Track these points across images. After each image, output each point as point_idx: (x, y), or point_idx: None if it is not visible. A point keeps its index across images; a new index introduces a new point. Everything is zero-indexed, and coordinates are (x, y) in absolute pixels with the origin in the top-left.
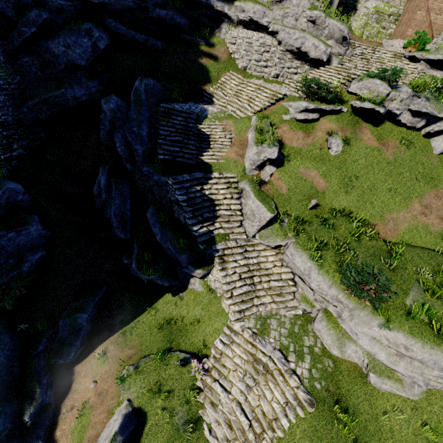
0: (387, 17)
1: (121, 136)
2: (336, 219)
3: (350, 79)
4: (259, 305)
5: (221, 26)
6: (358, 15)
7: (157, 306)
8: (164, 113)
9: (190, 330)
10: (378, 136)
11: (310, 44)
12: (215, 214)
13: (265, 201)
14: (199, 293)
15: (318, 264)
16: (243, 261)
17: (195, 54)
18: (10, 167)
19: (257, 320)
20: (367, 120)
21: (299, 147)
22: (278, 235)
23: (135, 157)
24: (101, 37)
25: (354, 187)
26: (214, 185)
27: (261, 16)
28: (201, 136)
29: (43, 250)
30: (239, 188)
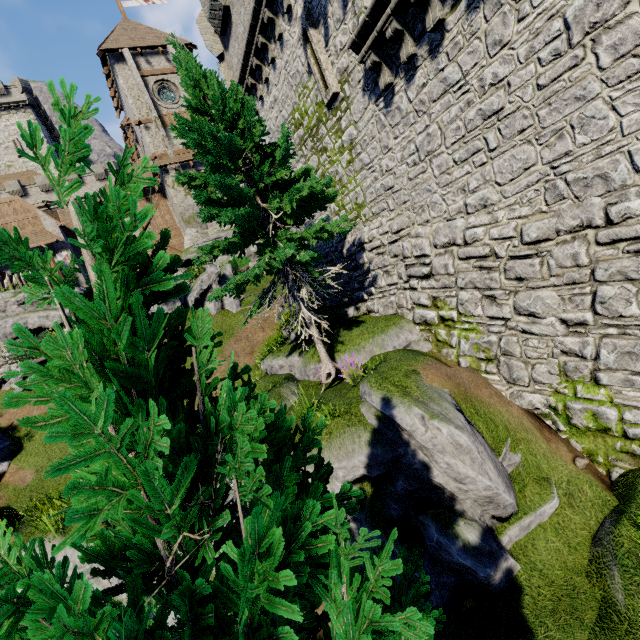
0: None
1: None
2: None
3: None
4: None
5: None
6: None
7: None
8: None
9: None
10: None
11: (36, 319)
12: None
13: None
14: None
15: (65, 534)
16: None
17: None
18: None
19: None
20: None
21: (44, 412)
22: None
23: None
24: None
25: None
26: None
27: None
28: None
29: None
30: None
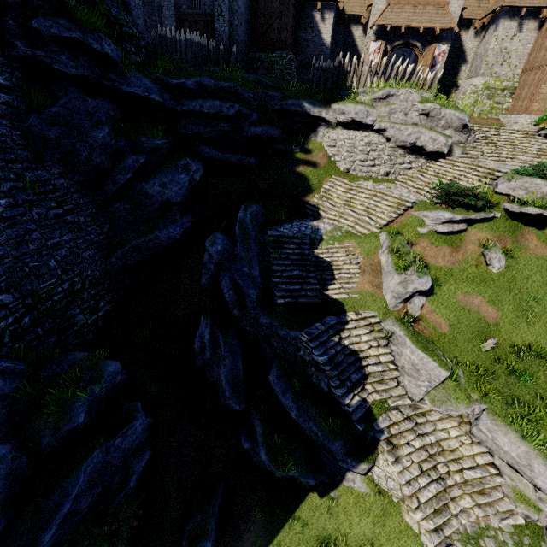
0: (501, 92)
1: (229, 279)
2: (527, 362)
3: (495, 177)
4: (458, 513)
5: (318, 130)
6: (464, 93)
7: (301, 515)
8: (274, 243)
9: None
10: None
11: (427, 138)
12: (363, 372)
13: (429, 350)
14: (362, 494)
15: (538, 449)
16: (419, 442)
17: (290, 163)
18: (96, 331)
19: (466, 542)
20: (528, 223)
21: (448, 266)
22: (459, 399)
23: (247, 303)
24: (197, 168)
25: (536, 314)
26: (352, 330)
27: (365, 116)
28: (321, 264)
29: (148, 448)
30: (385, 330)
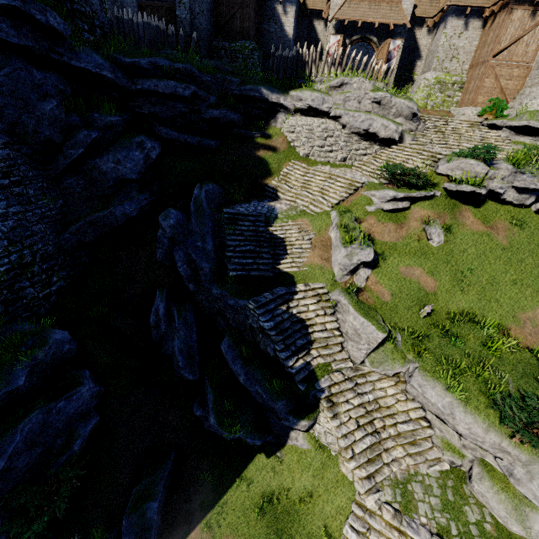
0: (451, 86)
1: (183, 253)
2: (460, 326)
3: (436, 159)
4: (391, 462)
5: (277, 116)
6: (419, 87)
7: (248, 475)
8: (229, 220)
9: (301, 511)
10: (483, 218)
11: (379, 125)
12: (309, 338)
13: (369, 316)
14: (305, 451)
15: (460, 398)
16: (357, 400)
17: (251, 147)
18: (48, 305)
19: (394, 487)
20: (466, 201)
21: (392, 241)
22: (395, 359)
23: (200, 276)
24: (153, 147)
25: (470, 284)
26: (301, 300)
27: (321, 103)
28: (275, 241)
29: (96, 415)
30: (332, 300)
